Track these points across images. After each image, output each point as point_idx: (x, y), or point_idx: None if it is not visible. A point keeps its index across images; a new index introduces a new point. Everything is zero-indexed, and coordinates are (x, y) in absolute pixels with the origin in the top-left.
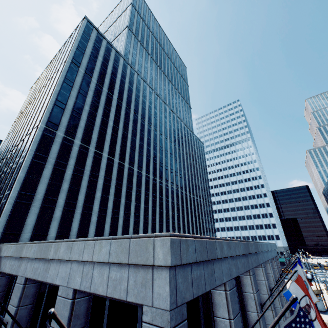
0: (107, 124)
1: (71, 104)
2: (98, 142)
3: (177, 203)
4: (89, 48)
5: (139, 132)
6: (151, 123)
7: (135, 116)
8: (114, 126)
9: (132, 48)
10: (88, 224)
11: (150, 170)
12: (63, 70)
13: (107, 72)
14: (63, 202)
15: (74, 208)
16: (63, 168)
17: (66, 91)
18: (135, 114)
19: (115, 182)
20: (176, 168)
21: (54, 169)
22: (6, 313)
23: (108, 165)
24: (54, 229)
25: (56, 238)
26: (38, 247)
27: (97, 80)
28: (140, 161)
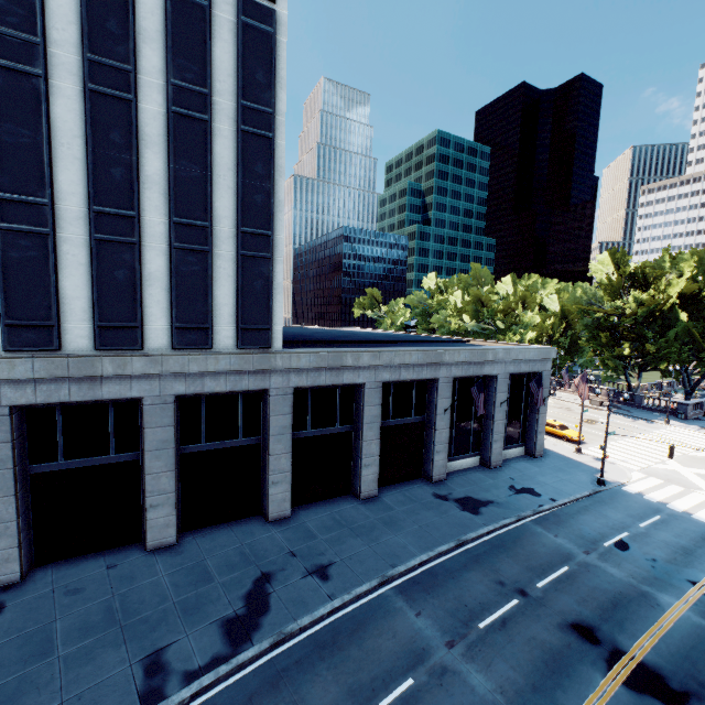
0: None
1: None
2: None
3: None
4: None
5: None
6: None
7: None
8: None
9: None
10: None
11: None
12: None
13: None
14: None
15: None
16: None
17: None
18: None
19: None
20: None
21: None
22: (438, 406)
23: None
24: None
25: None
26: (471, 354)
27: None
28: None
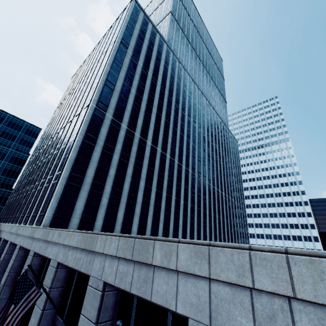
0: (151, 111)
1: (119, 86)
2: (142, 129)
3: (213, 203)
4: (136, 30)
5: (180, 123)
6: (191, 114)
7: (176, 105)
8: (157, 114)
9: (175, 35)
10: (132, 216)
11: (189, 164)
12: (113, 50)
13: (152, 56)
14: (110, 189)
15: (119, 197)
16: (110, 153)
17: (115, 72)
18: (176, 102)
19: (157, 173)
20: (213, 165)
21: (103, 152)
22: None
23: (151, 154)
24: (101, 218)
25: (103, 227)
26: (124, 243)
27: (143, 64)
28: (180, 153)
